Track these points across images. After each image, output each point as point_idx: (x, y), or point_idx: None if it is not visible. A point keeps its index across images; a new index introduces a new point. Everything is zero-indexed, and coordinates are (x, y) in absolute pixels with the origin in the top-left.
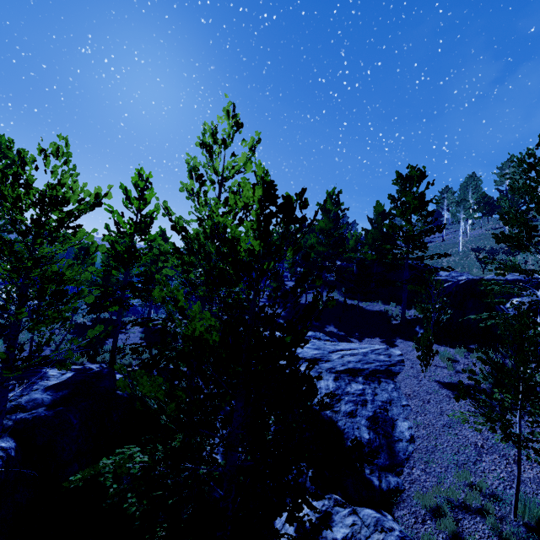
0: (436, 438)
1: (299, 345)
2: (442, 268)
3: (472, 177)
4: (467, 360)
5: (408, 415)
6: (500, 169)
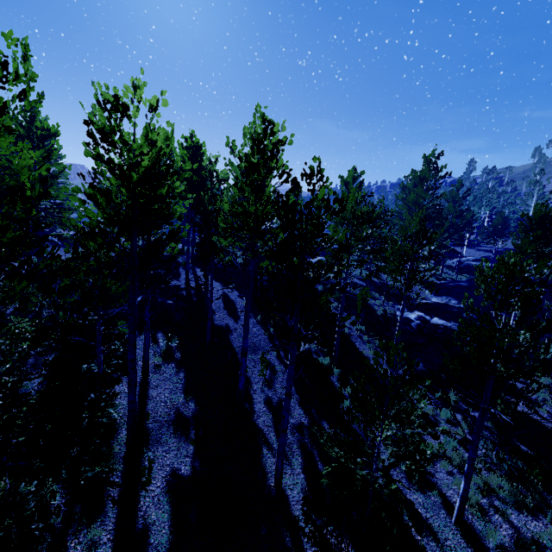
0: None
1: None
2: None
3: None
4: None
5: None
6: None
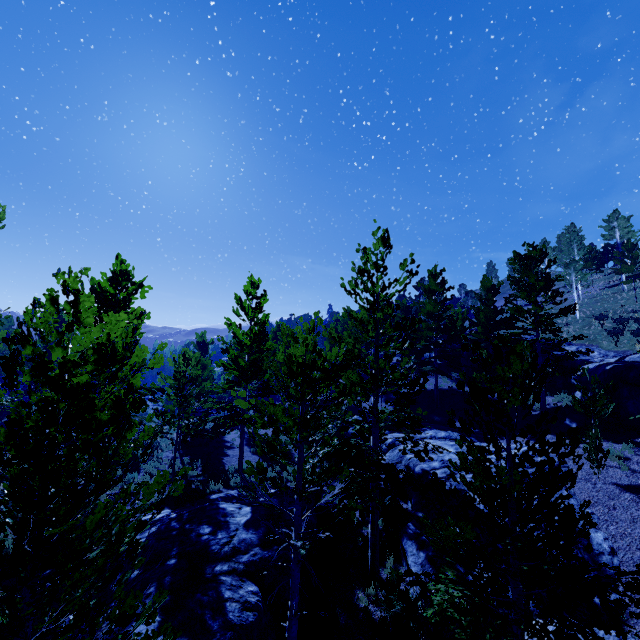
0: (639, 548)
1: (572, 486)
2: (581, 352)
3: (575, 232)
4: (639, 457)
5: (598, 525)
6: (607, 221)
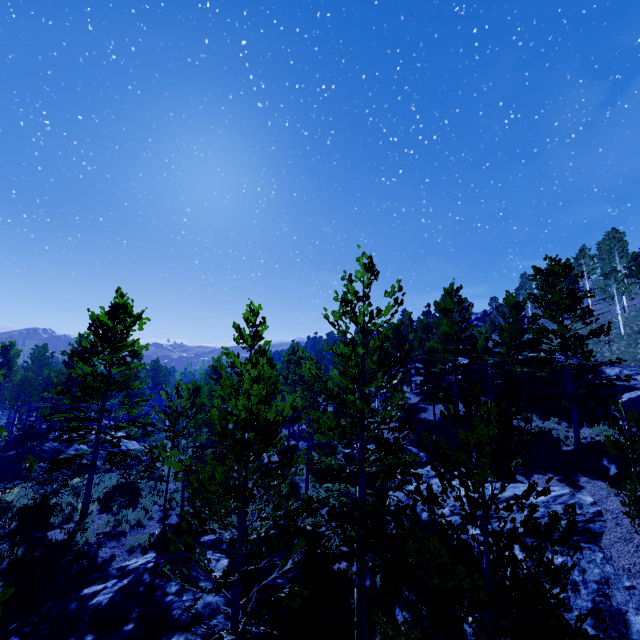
0: None
1: (563, 591)
2: (619, 378)
3: (616, 238)
4: None
5: (639, 604)
6: None
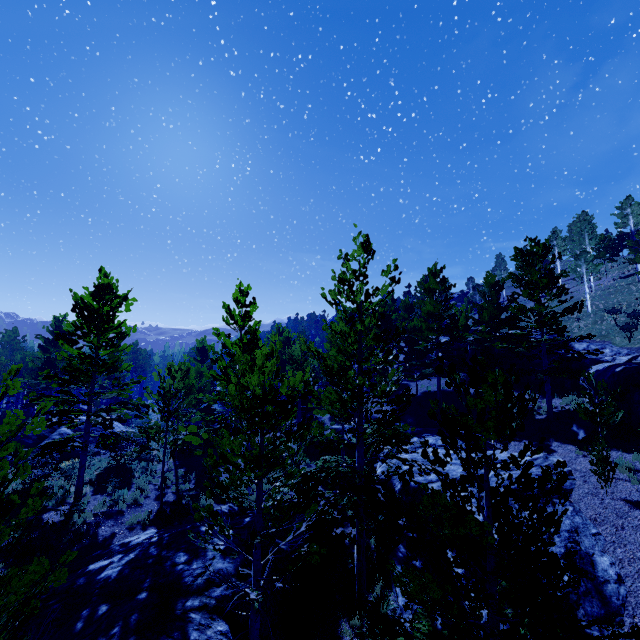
0: None
1: (556, 533)
2: (588, 352)
3: (586, 221)
4: None
5: (604, 547)
6: (620, 208)
